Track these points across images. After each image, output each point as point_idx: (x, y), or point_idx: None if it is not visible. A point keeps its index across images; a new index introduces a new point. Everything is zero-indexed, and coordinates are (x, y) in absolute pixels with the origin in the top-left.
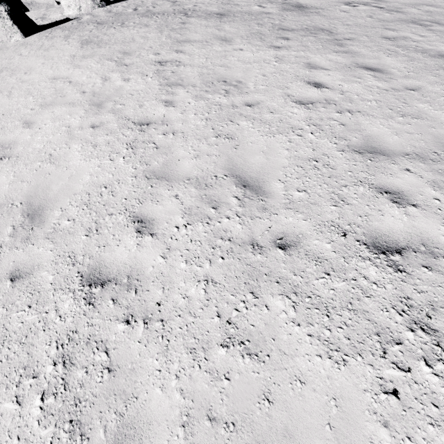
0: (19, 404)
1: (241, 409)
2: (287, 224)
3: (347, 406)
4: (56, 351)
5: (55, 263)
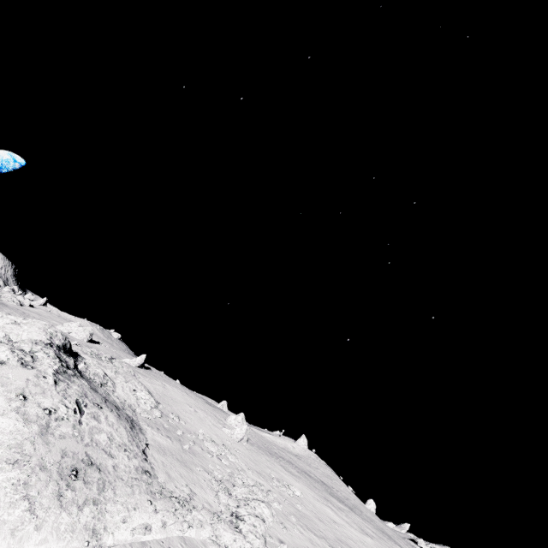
0: None
1: None
2: None
3: None
4: None
5: None
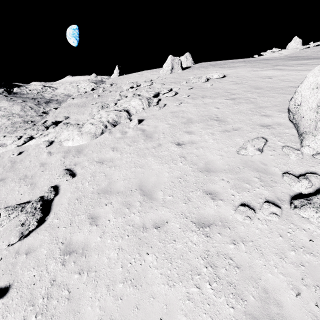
0: None
1: None
2: None
3: None
4: None
5: None
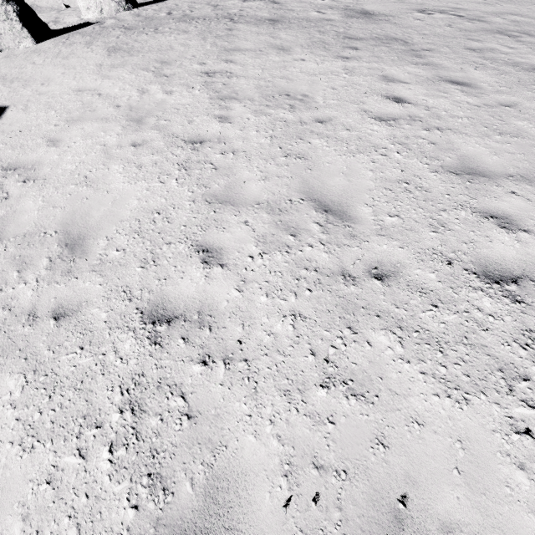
0: (82, 458)
1: (352, 455)
2: (381, 252)
3: (476, 448)
4: (121, 397)
5: (107, 299)
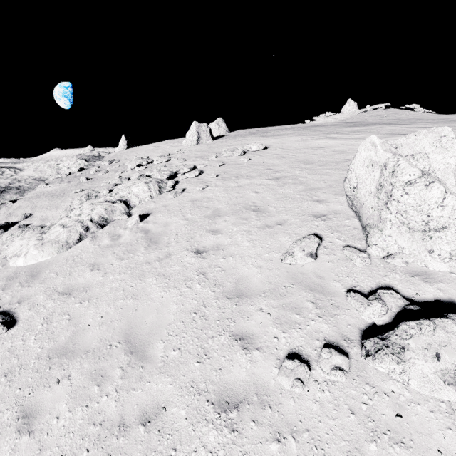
0: None
1: None
2: None
3: None
4: None
5: None
